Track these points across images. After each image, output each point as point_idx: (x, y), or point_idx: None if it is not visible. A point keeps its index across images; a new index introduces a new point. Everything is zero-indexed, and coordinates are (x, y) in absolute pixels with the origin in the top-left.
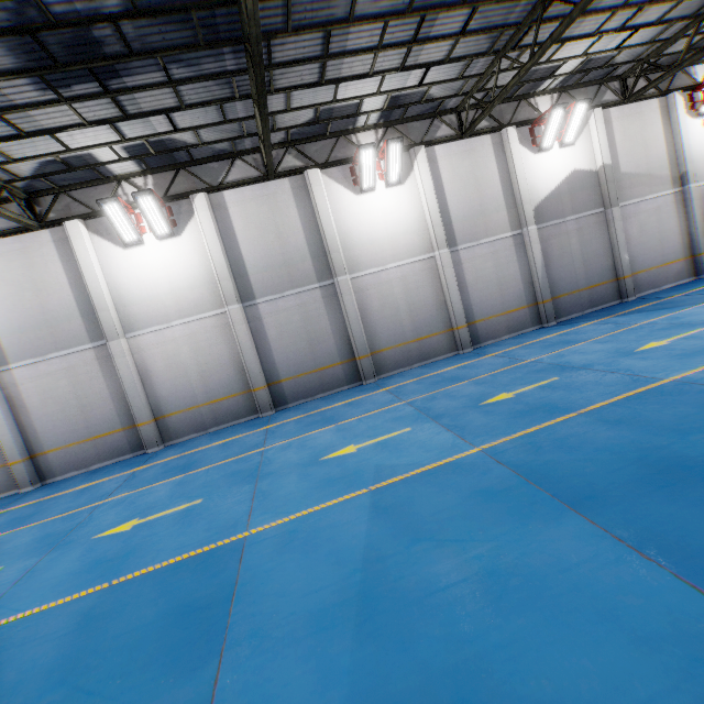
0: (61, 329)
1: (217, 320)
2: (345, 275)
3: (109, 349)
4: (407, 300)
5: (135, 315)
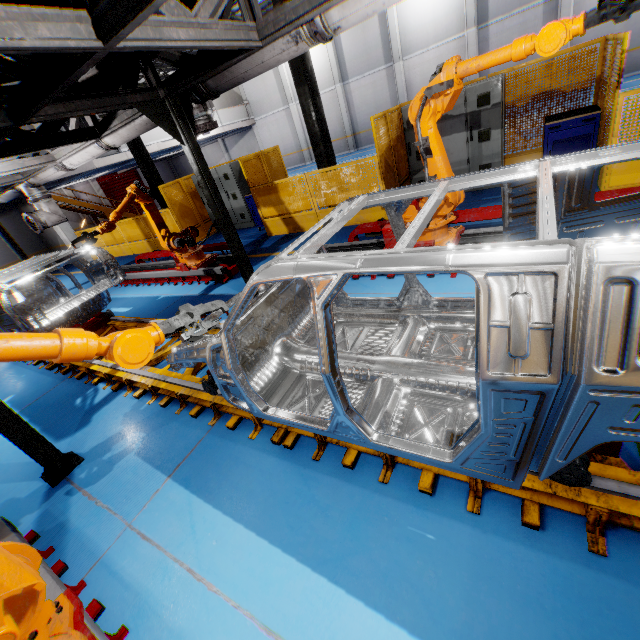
0: (371, 56)
1: (457, 44)
2: None
3: (393, 69)
4: None
5: (410, 43)
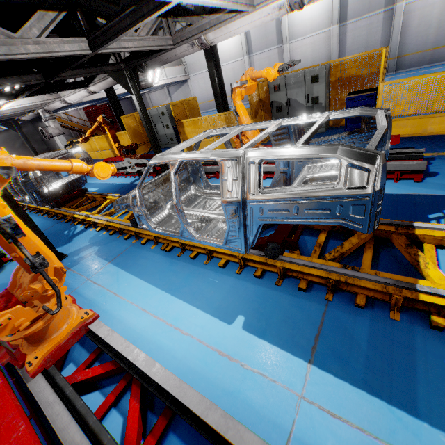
0: (269, 39)
1: (325, 35)
2: (402, 3)
3: (282, 48)
4: (438, 20)
5: (294, 32)
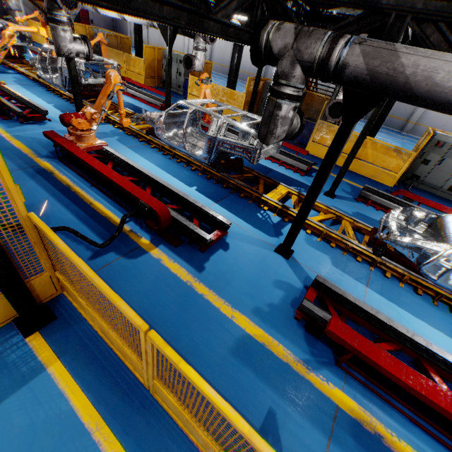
0: None
1: None
2: None
3: None
4: None
5: None
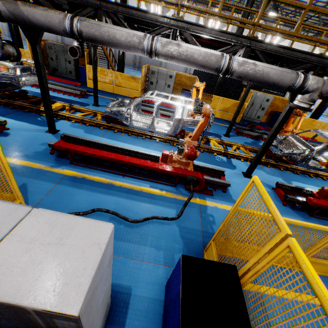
0: None
1: None
2: None
3: None
4: None
5: None
